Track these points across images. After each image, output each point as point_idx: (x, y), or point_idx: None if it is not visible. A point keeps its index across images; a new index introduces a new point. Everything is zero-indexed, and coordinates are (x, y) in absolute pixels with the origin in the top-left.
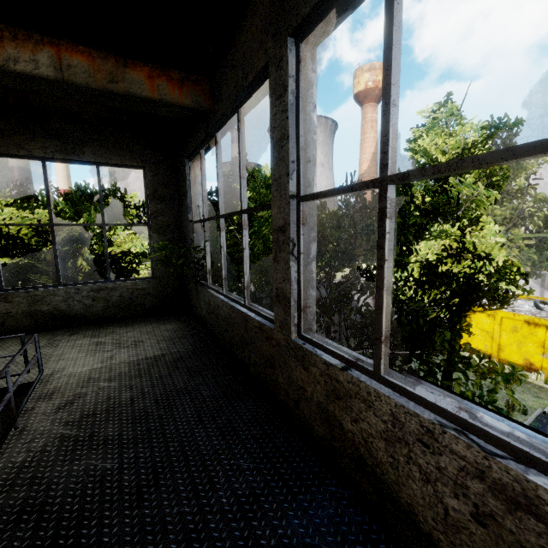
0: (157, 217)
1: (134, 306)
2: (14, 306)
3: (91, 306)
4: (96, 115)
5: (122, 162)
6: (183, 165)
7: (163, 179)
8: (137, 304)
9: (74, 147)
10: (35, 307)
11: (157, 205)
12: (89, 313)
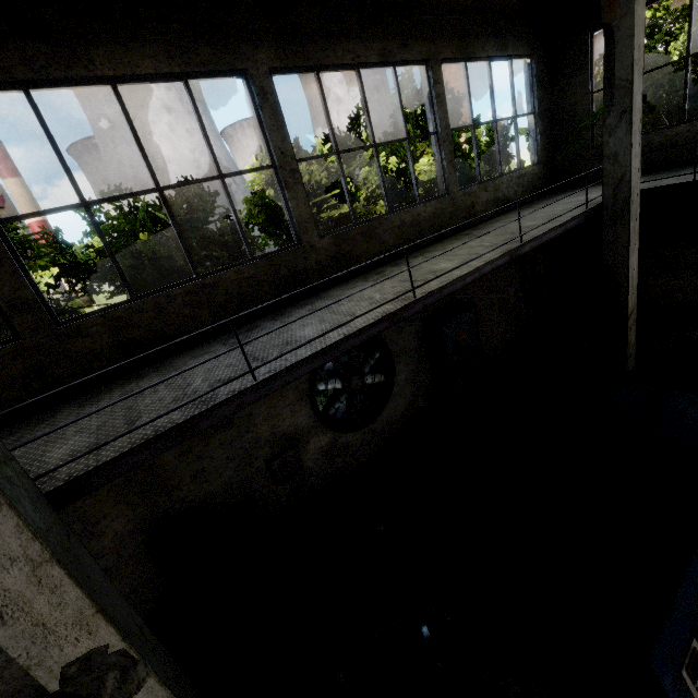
0: (540, 104)
1: (533, 190)
2: (488, 195)
3: (516, 192)
4: (511, 7)
5: (524, 52)
6: (579, 41)
7: (542, 65)
8: (534, 188)
9: (504, 43)
10: (496, 195)
11: (540, 93)
12: (516, 198)
